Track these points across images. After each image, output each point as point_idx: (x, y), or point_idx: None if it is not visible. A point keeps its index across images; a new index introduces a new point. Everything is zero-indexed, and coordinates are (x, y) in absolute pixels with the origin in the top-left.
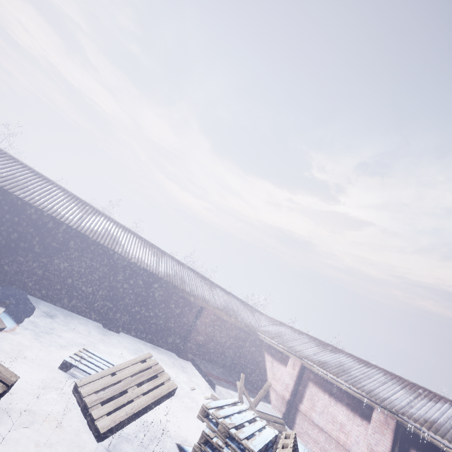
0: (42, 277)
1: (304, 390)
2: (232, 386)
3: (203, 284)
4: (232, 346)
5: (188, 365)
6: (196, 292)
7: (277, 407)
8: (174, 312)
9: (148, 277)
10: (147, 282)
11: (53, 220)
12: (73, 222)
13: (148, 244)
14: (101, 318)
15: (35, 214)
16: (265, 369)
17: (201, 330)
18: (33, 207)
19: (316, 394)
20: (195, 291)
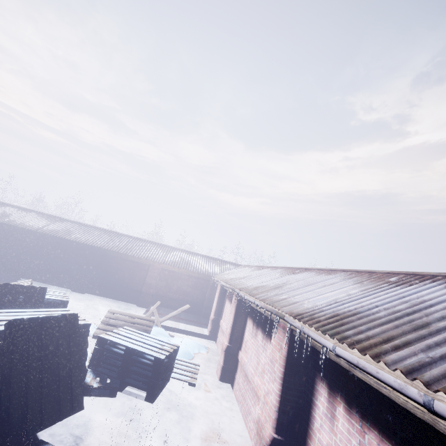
0: (28, 266)
1: (224, 308)
2: (171, 318)
3: (158, 249)
4: (193, 293)
5: (141, 310)
6: (142, 254)
7: (208, 328)
8: (127, 273)
9: (94, 251)
10: (94, 254)
11: (22, 230)
12: (36, 228)
13: (107, 231)
14: (71, 286)
15: (11, 229)
16: None
17: (152, 283)
18: (9, 225)
19: (227, 306)
20: (141, 254)
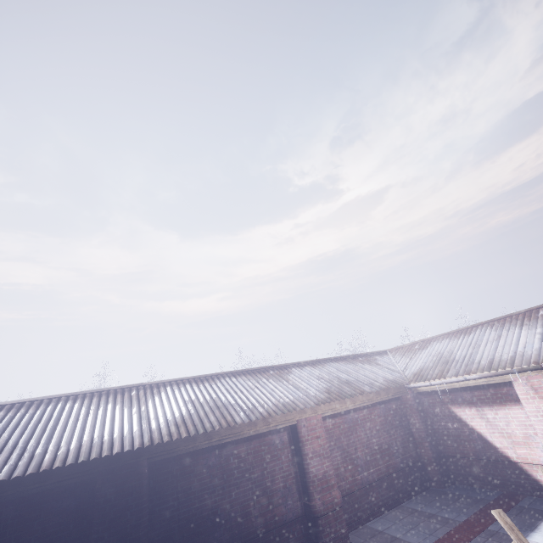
0: None
1: None
2: (480, 542)
3: (264, 382)
4: (393, 443)
5: None
6: (260, 406)
7: None
8: (247, 486)
9: (129, 470)
10: (132, 482)
11: None
12: None
13: (110, 393)
14: None
15: None
16: (481, 436)
17: (325, 471)
18: None
19: None
20: (257, 407)
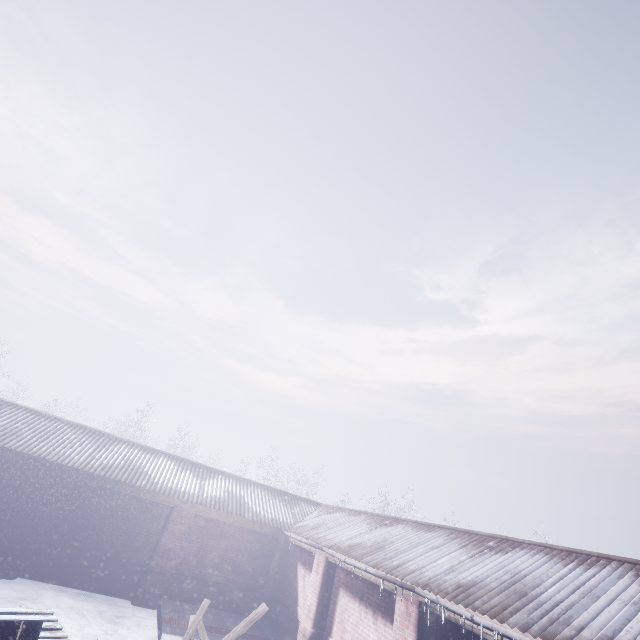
0: None
1: (334, 608)
2: (215, 635)
3: (186, 473)
4: (246, 567)
5: (144, 615)
6: (161, 484)
7: None
8: (122, 526)
9: (64, 476)
10: (62, 483)
11: None
12: None
13: (91, 432)
14: None
15: None
16: (297, 592)
17: (173, 547)
18: None
19: (346, 608)
20: (159, 484)
